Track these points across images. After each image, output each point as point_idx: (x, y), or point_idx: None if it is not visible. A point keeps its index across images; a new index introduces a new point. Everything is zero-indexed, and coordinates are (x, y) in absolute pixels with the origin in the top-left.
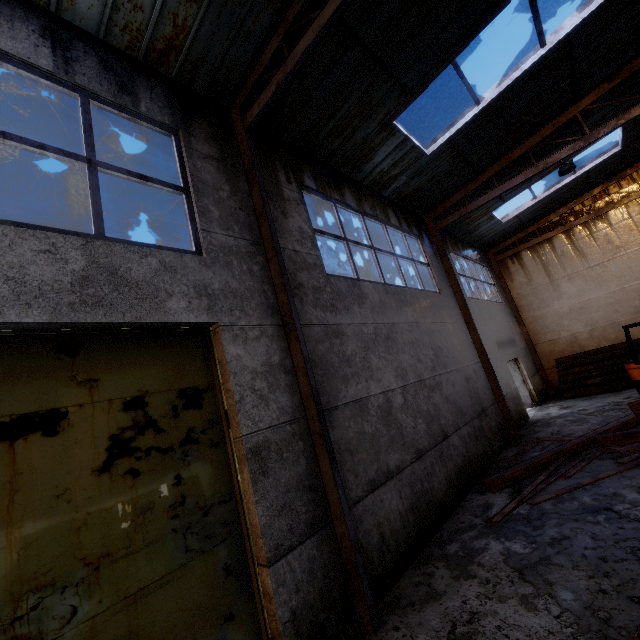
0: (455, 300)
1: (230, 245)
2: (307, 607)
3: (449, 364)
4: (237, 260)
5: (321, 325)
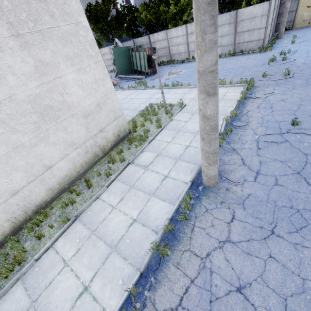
0: None
1: None
2: None
3: None
4: None
5: None
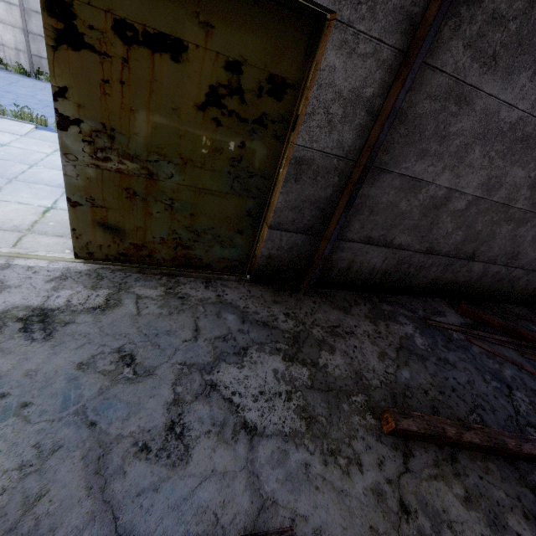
0: None
1: None
2: (278, 259)
3: None
4: None
5: (452, 77)
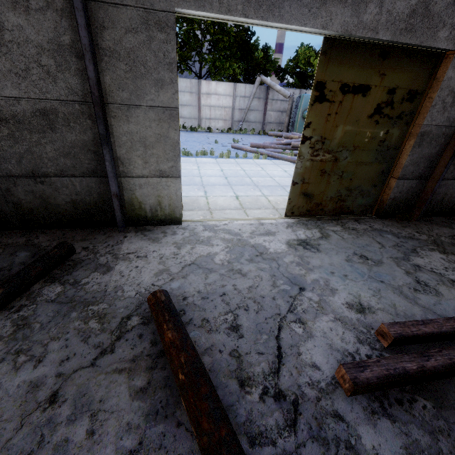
0: None
1: None
2: (399, 199)
3: None
4: None
5: None
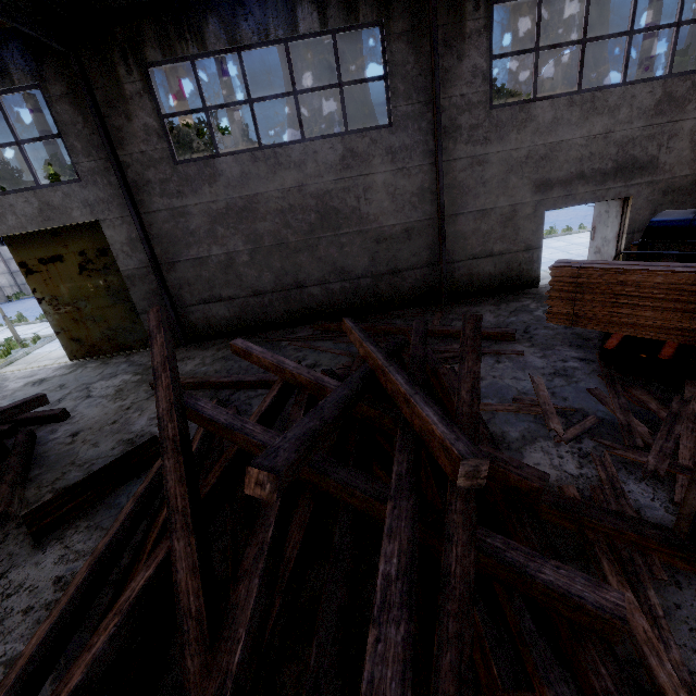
0: (430, 128)
1: (93, 168)
2: None
3: (346, 226)
4: (100, 178)
5: (168, 210)
